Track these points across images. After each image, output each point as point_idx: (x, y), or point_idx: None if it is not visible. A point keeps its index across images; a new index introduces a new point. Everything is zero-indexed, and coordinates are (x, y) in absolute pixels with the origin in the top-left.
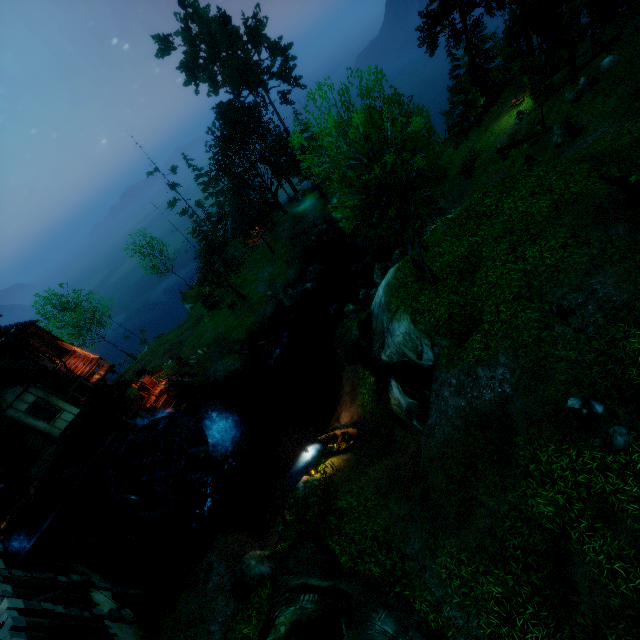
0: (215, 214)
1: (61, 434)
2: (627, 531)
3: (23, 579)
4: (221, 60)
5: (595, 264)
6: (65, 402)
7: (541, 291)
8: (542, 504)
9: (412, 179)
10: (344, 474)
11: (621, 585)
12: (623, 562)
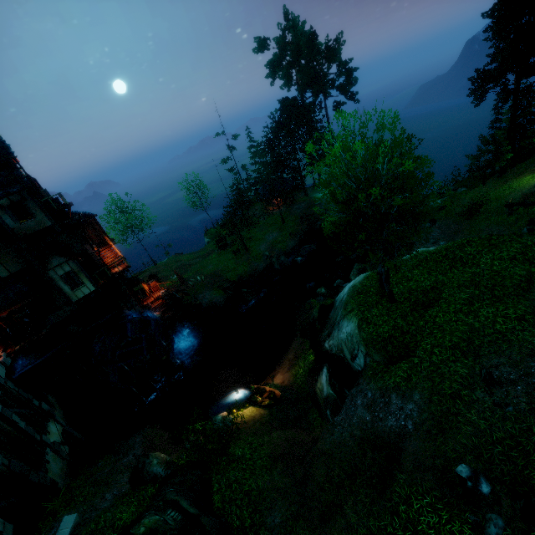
0: (253, 178)
1: (77, 301)
2: None
3: (12, 391)
4: (299, 66)
5: None
6: (88, 279)
7: (479, 351)
8: None
9: (393, 212)
10: (254, 426)
11: None
12: None
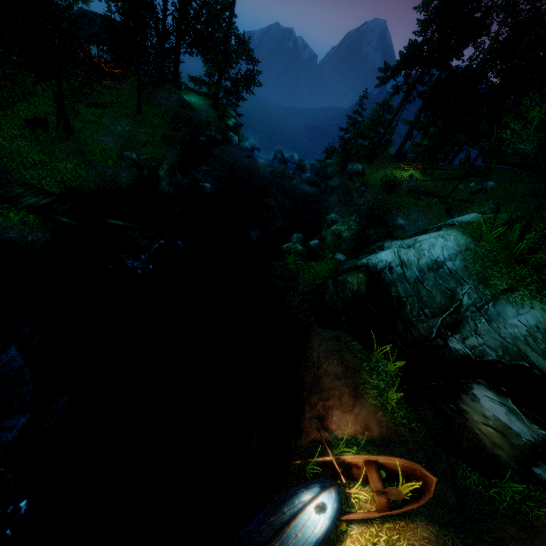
0: None
1: None
2: None
3: None
4: None
5: None
6: None
7: None
8: None
9: None
10: None
11: None
12: None
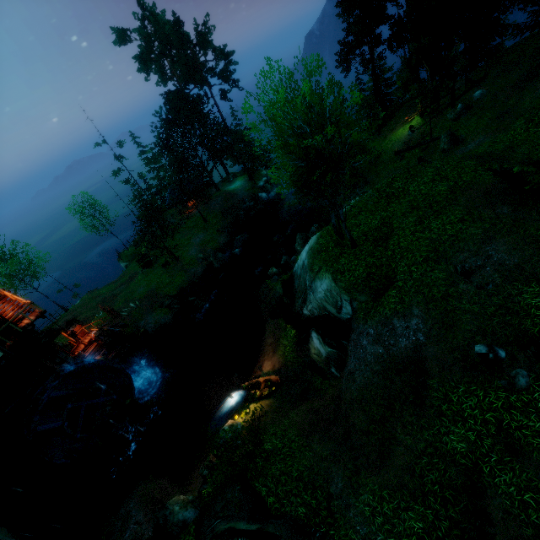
0: (155, 186)
1: None
2: (534, 463)
3: None
4: (172, 56)
5: (488, 235)
6: None
7: (446, 255)
8: (455, 441)
9: (345, 152)
10: (268, 418)
11: (532, 515)
12: (532, 493)
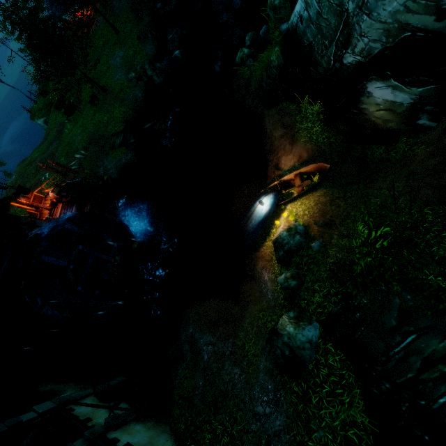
0: (22, 1)
1: None
2: None
3: None
4: None
5: None
6: None
7: None
8: None
9: None
10: (340, 206)
11: None
12: None
